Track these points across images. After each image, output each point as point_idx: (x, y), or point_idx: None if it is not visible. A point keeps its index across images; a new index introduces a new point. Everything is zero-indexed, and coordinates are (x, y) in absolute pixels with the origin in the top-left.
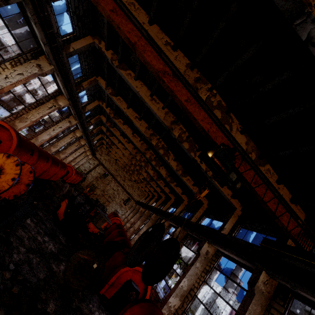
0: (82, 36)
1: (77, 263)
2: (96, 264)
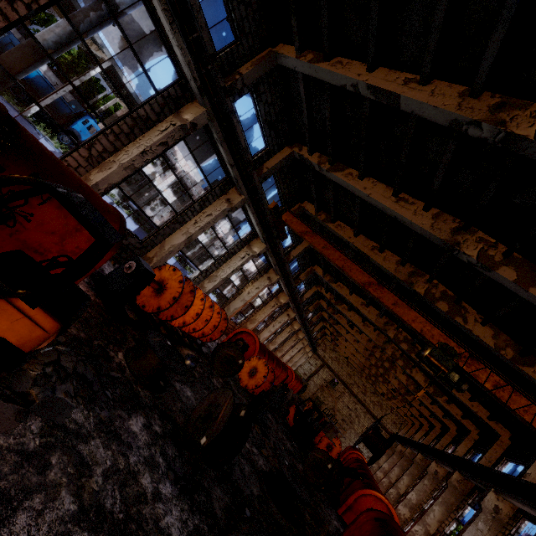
0: (299, 243)
1: (313, 460)
2: (330, 464)
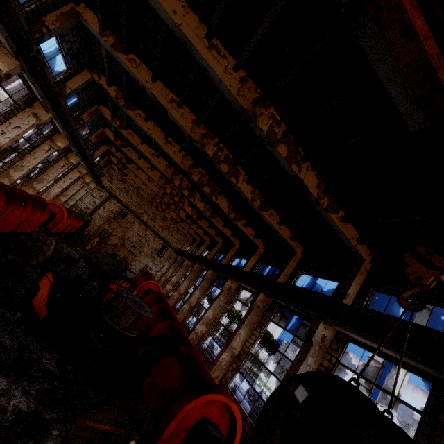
0: None
1: None
2: (133, 441)
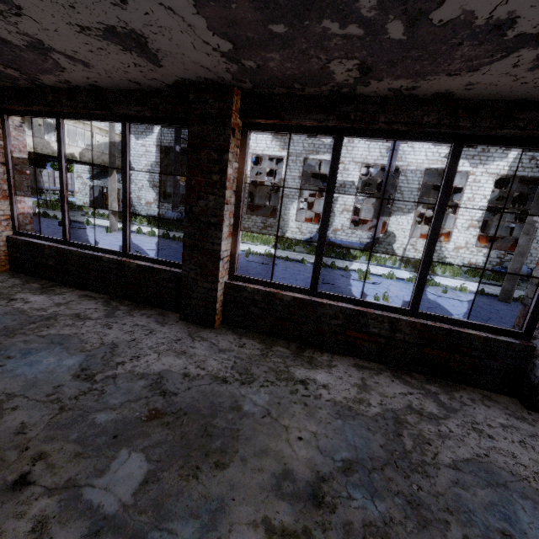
0: None
1: None
2: None
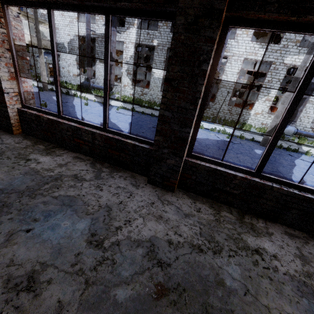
0: None
1: None
2: None
